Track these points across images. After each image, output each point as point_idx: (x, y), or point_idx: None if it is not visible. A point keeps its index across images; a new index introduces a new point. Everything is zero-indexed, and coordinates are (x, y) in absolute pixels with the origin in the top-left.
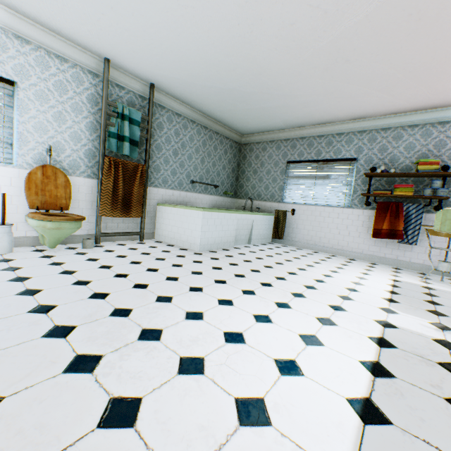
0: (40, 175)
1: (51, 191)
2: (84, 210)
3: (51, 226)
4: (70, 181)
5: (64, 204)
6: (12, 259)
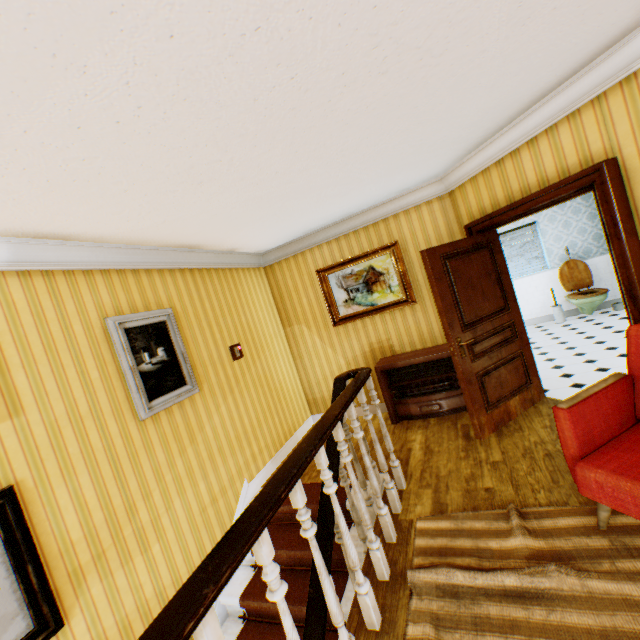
0: (565, 269)
1: (575, 277)
2: (605, 281)
3: (585, 301)
4: (586, 265)
5: (587, 283)
6: (568, 325)
